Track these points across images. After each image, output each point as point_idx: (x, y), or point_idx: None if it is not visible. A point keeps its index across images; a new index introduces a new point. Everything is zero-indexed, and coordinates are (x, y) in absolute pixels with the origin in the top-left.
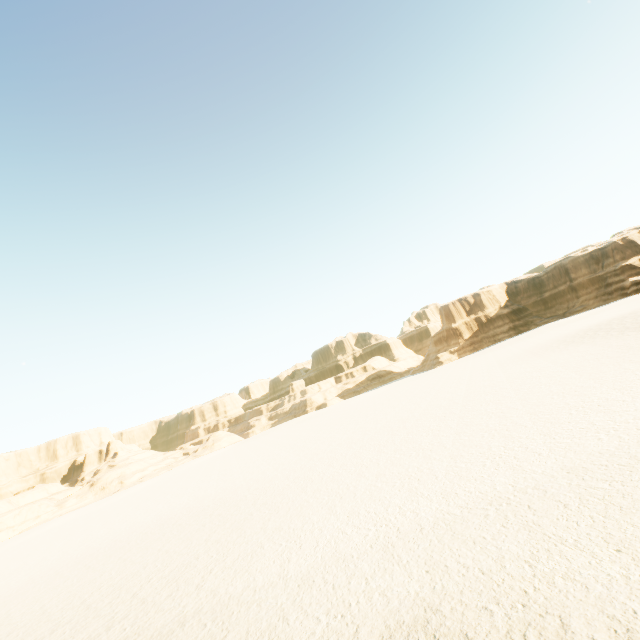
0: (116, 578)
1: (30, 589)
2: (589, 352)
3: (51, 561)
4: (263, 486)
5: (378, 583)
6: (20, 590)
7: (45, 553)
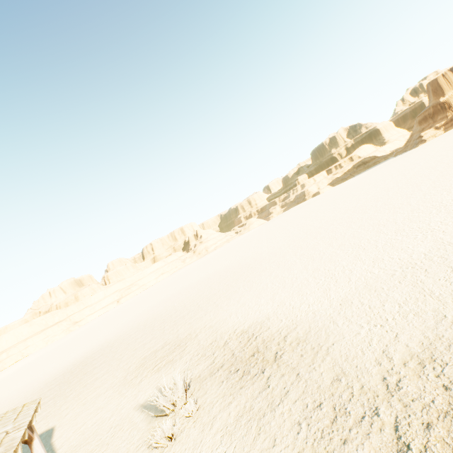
0: (194, 297)
1: (172, 298)
2: None
3: (179, 287)
4: (256, 257)
5: (261, 308)
6: (169, 298)
7: (178, 284)
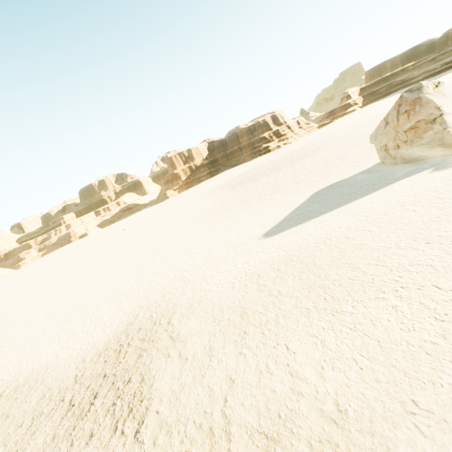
0: None
1: None
2: (204, 204)
3: None
4: None
5: None
6: None
7: None
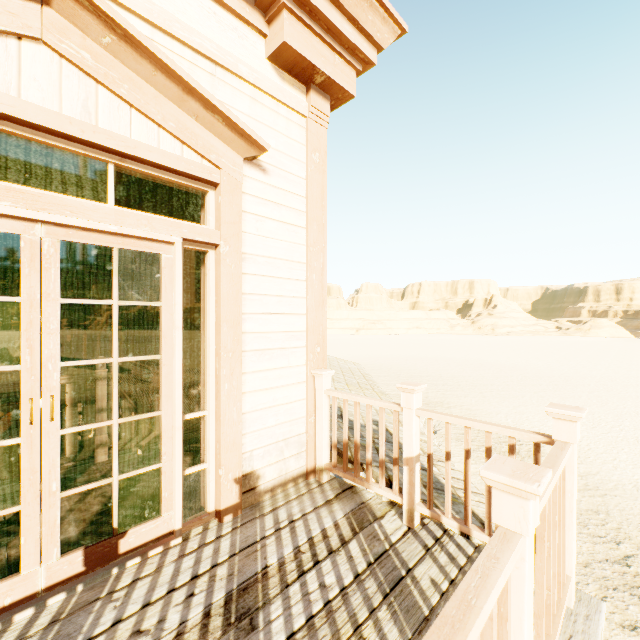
0: (455, 374)
1: (424, 360)
2: None
3: (436, 354)
4: (573, 377)
5: (544, 428)
6: (421, 359)
7: (435, 350)
